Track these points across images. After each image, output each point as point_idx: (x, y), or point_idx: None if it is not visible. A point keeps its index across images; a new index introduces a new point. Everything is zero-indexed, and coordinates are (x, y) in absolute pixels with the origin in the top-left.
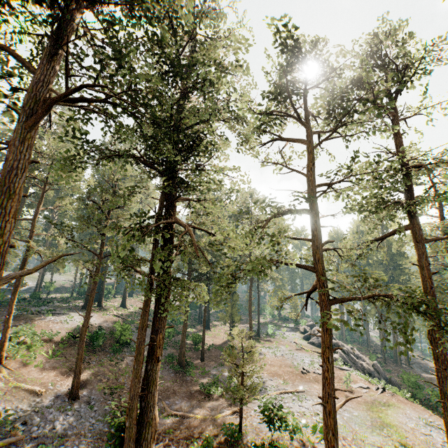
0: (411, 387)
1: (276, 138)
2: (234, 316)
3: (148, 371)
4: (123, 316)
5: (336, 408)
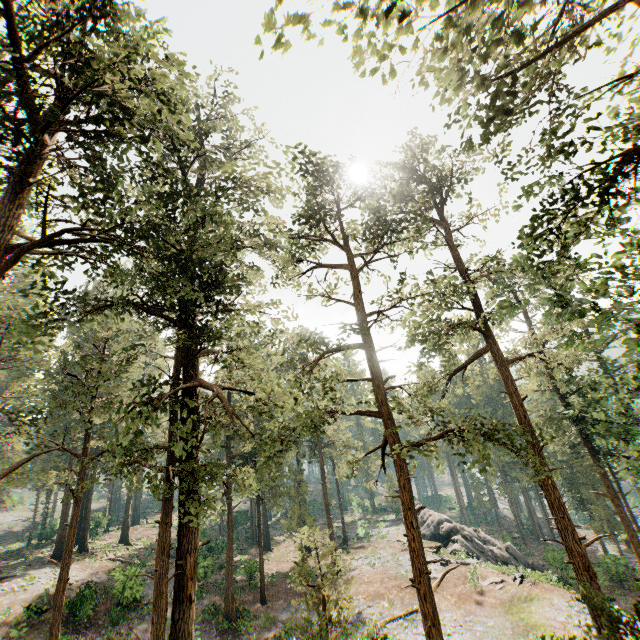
0: (560, 569)
1: (315, 266)
2: (304, 519)
3: (177, 622)
4: (125, 557)
5: (432, 588)
